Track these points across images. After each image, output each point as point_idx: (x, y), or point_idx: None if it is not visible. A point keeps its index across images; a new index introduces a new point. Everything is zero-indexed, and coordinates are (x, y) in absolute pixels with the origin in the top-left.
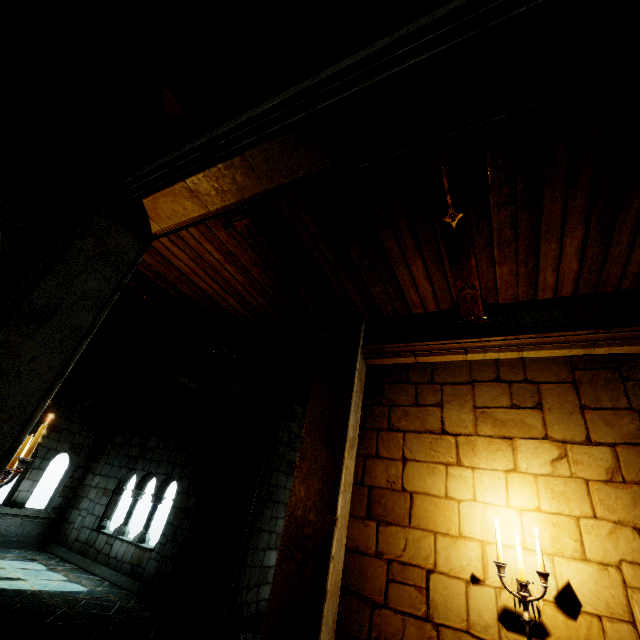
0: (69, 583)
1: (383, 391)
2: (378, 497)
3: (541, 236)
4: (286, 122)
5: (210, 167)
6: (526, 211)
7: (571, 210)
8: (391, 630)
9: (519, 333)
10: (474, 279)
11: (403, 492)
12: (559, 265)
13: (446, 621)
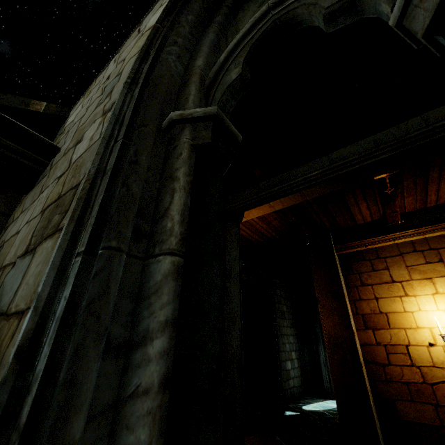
0: None
1: (352, 267)
2: (368, 318)
3: (428, 184)
4: (324, 179)
5: (284, 197)
6: (421, 177)
7: (443, 173)
8: (396, 373)
9: (422, 226)
10: (397, 208)
11: (381, 313)
12: (438, 192)
13: (422, 364)
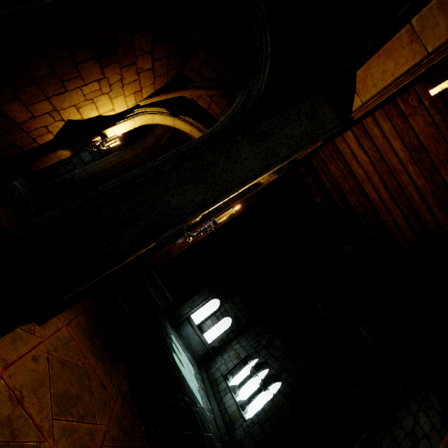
0: (198, 392)
1: None
2: None
3: None
4: None
5: None
6: None
7: None
8: None
9: None
10: None
11: None
12: None
13: None
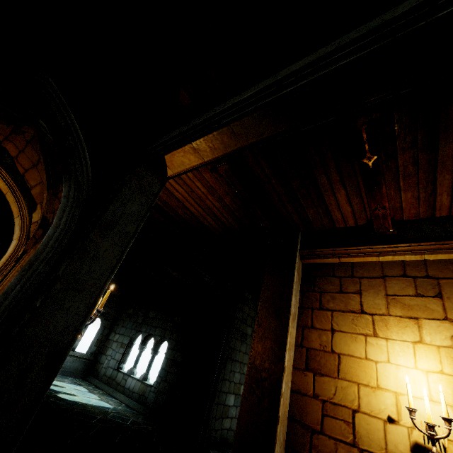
0: (102, 401)
1: (315, 282)
2: (314, 356)
3: (437, 170)
4: (258, 104)
5: (208, 134)
6: (425, 152)
7: None
8: (326, 450)
9: (421, 241)
10: (385, 202)
11: (332, 353)
12: (452, 191)
13: (369, 448)
